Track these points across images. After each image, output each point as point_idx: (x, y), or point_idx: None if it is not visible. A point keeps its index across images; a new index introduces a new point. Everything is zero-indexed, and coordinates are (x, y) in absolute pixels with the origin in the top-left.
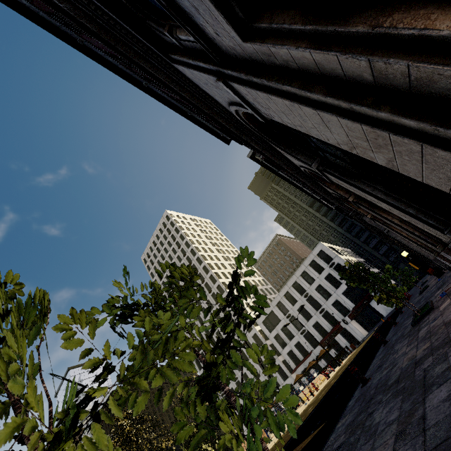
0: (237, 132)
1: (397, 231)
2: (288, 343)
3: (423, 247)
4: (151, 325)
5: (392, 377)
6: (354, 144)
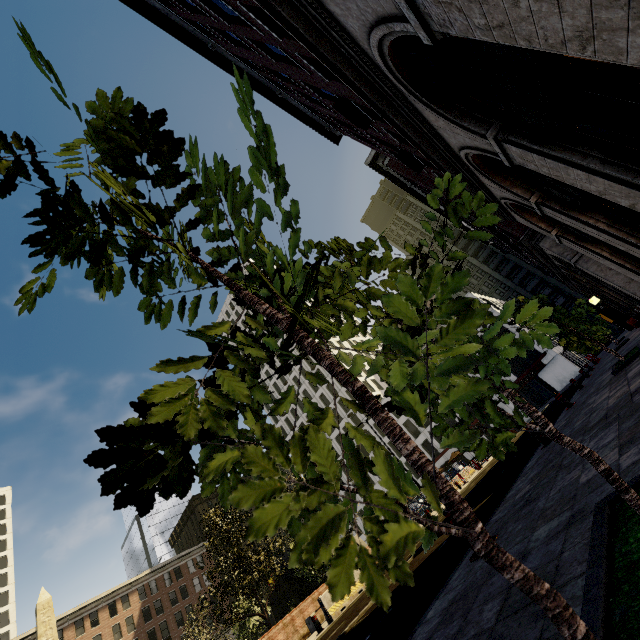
0: (370, 93)
1: (596, 251)
2: (423, 431)
3: (633, 272)
4: (329, 271)
5: (593, 420)
6: (597, 26)
